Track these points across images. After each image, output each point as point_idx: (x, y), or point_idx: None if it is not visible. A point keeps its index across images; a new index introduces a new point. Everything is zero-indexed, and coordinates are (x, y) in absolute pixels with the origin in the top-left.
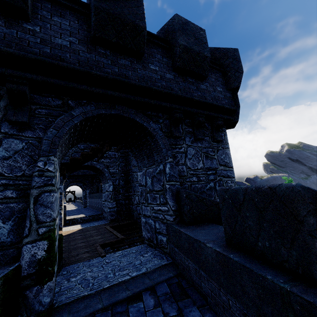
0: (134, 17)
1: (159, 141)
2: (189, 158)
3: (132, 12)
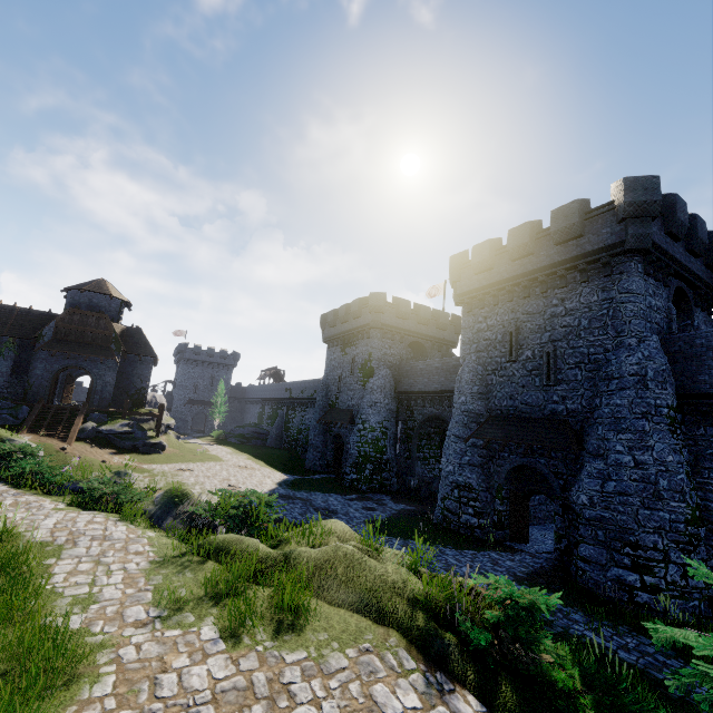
0: (705, 239)
1: (692, 307)
2: (699, 321)
3: (705, 236)
